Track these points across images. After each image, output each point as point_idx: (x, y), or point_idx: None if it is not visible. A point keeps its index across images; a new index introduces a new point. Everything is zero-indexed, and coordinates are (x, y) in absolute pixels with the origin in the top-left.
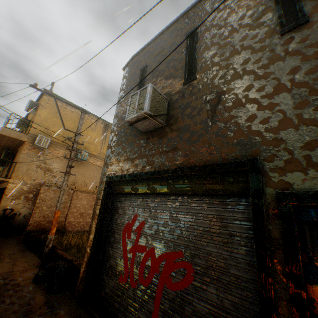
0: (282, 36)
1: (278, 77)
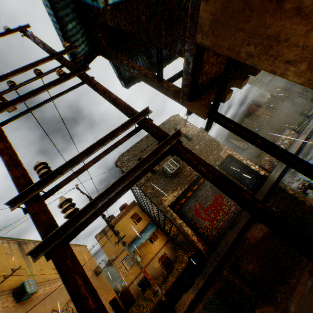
0: (190, 142)
1: (198, 149)
